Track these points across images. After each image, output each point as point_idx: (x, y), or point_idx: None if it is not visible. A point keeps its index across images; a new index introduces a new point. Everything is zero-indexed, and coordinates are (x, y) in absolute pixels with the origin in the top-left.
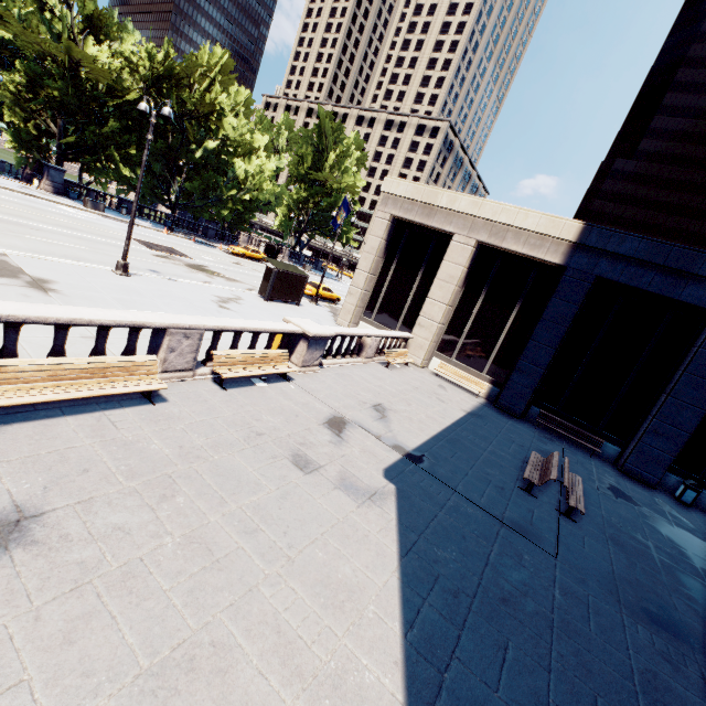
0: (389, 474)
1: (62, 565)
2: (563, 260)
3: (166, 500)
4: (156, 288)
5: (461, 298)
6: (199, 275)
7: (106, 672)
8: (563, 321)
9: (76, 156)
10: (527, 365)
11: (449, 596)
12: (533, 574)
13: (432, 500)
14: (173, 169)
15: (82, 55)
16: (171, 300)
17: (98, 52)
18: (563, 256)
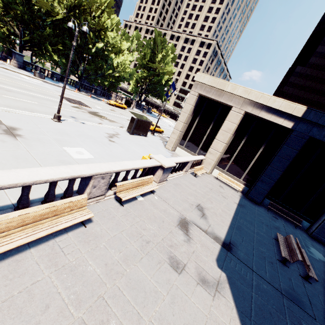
0: (219, 264)
1: None
2: (292, 126)
3: None
4: (75, 130)
5: (232, 140)
6: (95, 118)
7: None
8: (288, 158)
9: (29, 47)
10: (266, 179)
11: None
12: None
13: (246, 282)
14: (80, 58)
15: None
16: (84, 138)
17: None
18: (292, 124)
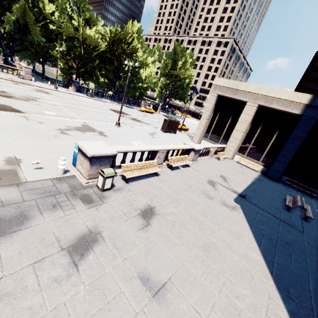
0: (236, 201)
1: (167, 220)
2: (300, 112)
3: (178, 205)
4: (130, 131)
5: (249, 129)
6: (137, 123)
7: (192, 244)
8: (299, 139)
9: (82, 75)
10: (281, 158)
11: (269, 239)
12: (295, 237)
13: (253, 210)
14: (116, 76)
15: (87, 36)
16: (137, 136)
17: (90, 32)
18: (300, 110)
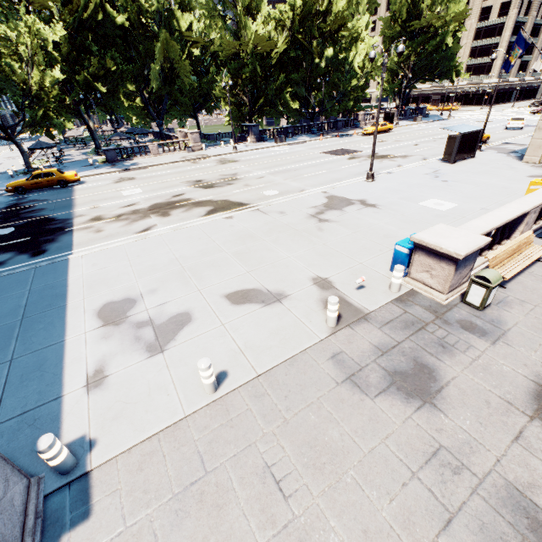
0: None
1: None
2: None
3: None
4: (396, 183)
5: None
6: (386, 162)
7: None
8: None
9: (258, 111)
10: None
11: None
12: None
13: None
14: (308, 88)
15: (259, 38)
16: (417, 188)
17: (258, 28)
18: None
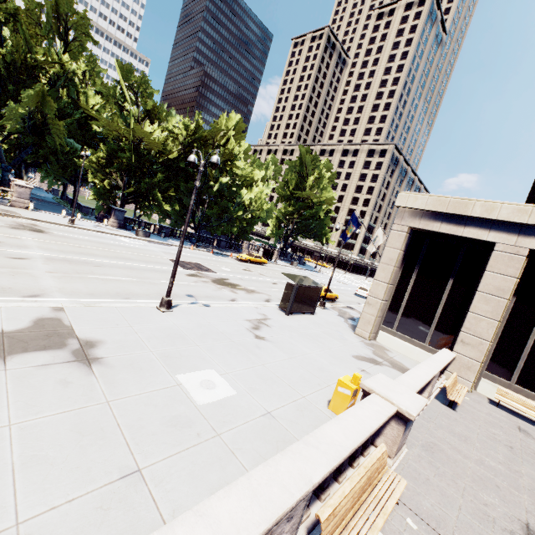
0: None
1: None
2: None
3: None
4: (196, 323)
5: (512, 311)
6: (224, 291)
7: None
8: None
9: (133, 200)
10: None
11: None
12: None
13: None
14: (198, 201)
15: (142, 133)
16: (212, 340)
17: (153, 130)
18: None
